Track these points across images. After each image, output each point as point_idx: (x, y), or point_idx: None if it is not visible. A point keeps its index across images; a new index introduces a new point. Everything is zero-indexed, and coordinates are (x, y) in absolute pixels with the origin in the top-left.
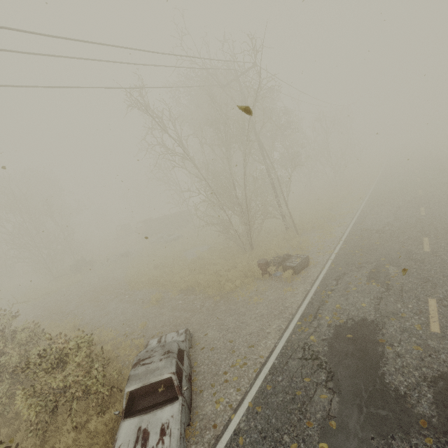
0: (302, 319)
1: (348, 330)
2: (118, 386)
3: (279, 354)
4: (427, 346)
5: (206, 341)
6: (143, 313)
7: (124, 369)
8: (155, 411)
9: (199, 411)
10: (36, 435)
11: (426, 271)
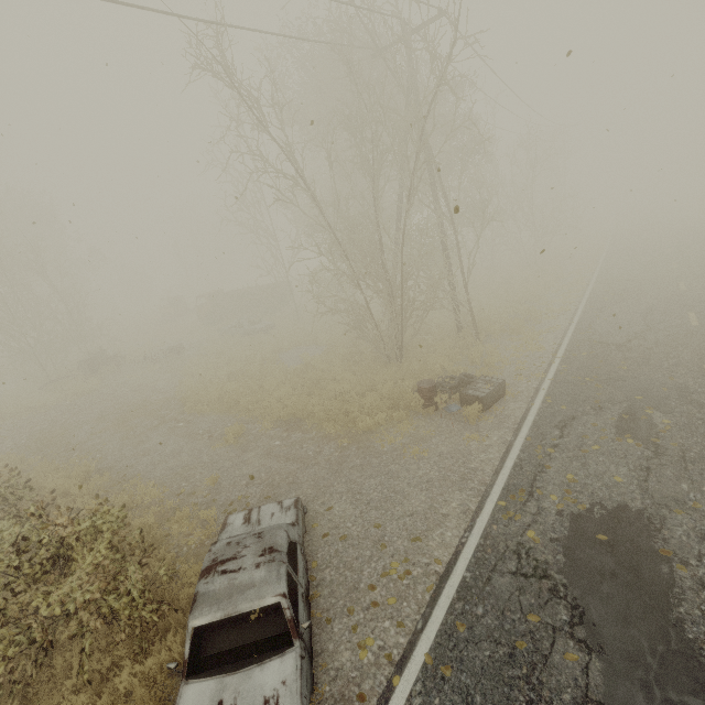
0: (506, 496)
1: (596, 524)
2: (171, 598)
3: (472, 561)
4: None
5: (331, 521)
6: (212, 458)
7: (180, 562)
8: (248, 670)
9: (327, 662)
10: (12, 693)
11: None
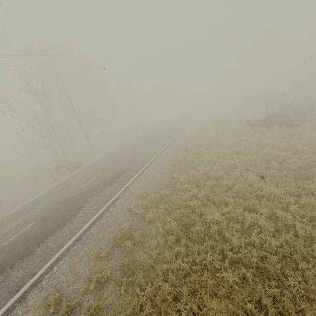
0: (50, 189)
1: (59, 190)
2: None
3: (29, 202)
4: (73, 192)
5: (7, 203)
6: None
7: None
8: None
9: None
10: None
11: (108, 167)
